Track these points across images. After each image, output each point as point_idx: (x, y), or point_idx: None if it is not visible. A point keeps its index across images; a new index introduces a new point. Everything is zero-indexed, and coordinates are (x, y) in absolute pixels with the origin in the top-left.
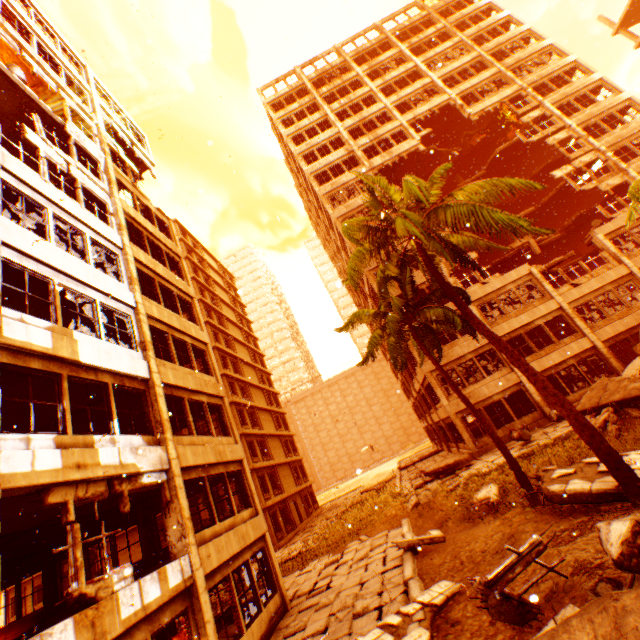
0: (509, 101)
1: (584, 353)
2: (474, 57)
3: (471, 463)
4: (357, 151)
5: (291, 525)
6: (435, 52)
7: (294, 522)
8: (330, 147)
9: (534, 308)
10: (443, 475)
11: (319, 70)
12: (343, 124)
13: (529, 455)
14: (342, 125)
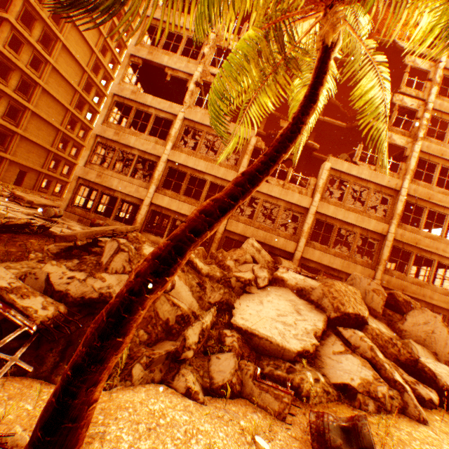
0: None
1: None
2: None
3: (30, 207)
4: None
5: None
6: None
7: None
8: None
9: (217, 166)
10: (13, 200)
11: None
12: None
13: None
14: None
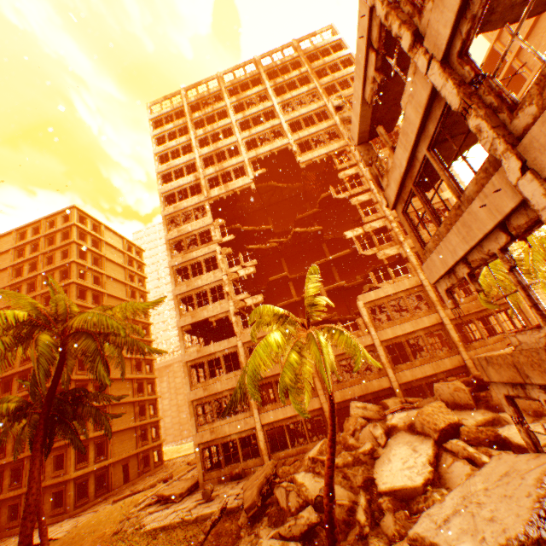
0: (340, 152)
1: (313, 412)
2: (320, 106)
3: (182, 499)
4: (202, 179)
5: (106, 489)
6: (292, 95)
7: (112, 486)
8: (185, 171)
9: None
10: (164, 502)
11: (199, 95)
12: (201, 151)
13: (174, 526)
14: (200, 152)
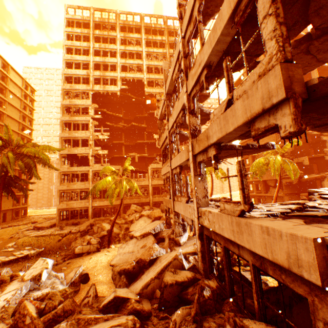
0: None
1: (116, 205)
2: None
3: (47, 229)
4: (91, 77)
5: None
6: (154, 50)
7: None
8: (82, 66)
9: None
10: (37, 229)
11: (102, 19)
12: (94, 58)
13: (46, 236)
14: (93, 58)
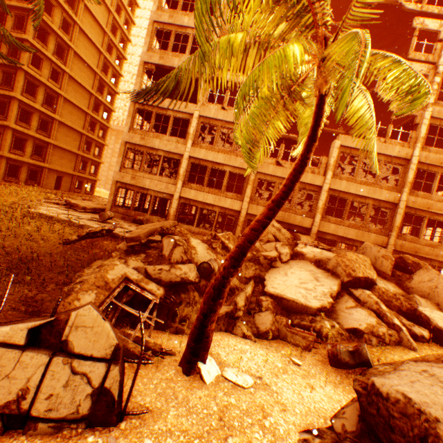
0: None
1: (230, 211)
2: None
3: (84, 212)
4: None
5: (37, 184)
6: None
7: (42, 184)
8: None
9: (234, 157)
10: (69, 207)
11: None
12: None
13: (60, 222)
14: None
